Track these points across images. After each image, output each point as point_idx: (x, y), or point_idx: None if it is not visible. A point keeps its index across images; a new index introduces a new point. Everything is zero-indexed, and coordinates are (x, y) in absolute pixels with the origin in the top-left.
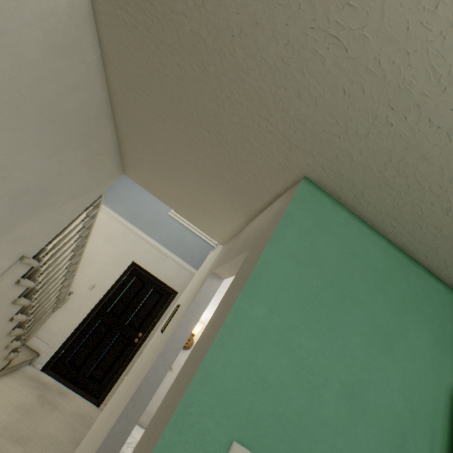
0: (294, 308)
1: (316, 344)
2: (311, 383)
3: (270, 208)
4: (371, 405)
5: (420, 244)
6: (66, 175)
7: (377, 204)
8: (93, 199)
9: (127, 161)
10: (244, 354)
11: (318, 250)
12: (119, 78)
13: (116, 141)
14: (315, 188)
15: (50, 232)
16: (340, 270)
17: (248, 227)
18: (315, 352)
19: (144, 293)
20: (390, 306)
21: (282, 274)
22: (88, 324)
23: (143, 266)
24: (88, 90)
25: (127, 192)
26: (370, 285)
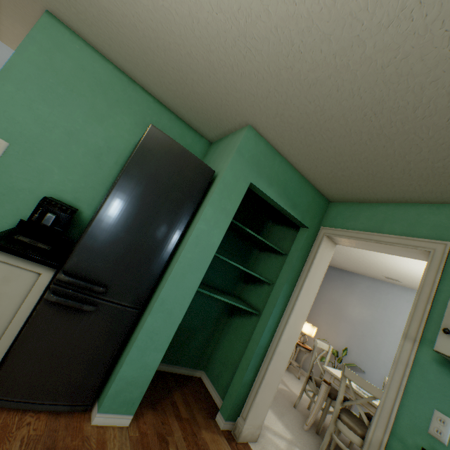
0: (35, 92)
1: (50, 111)
2: (45, 126)
3: None
4: (83, 141)
5: (126, 68)
6: None
7: (90, 36)
8: None
9: None
10: (1, 107)
11: (56, 63)
12: None
13: None
14: (56, 21)
15: None
16: (72, 78)
17: None
18: (49, 114)
19: None
20: (107, 102)
21: (27, 73)
22: None
23: None
24: None
25: None
26: (95, 89)
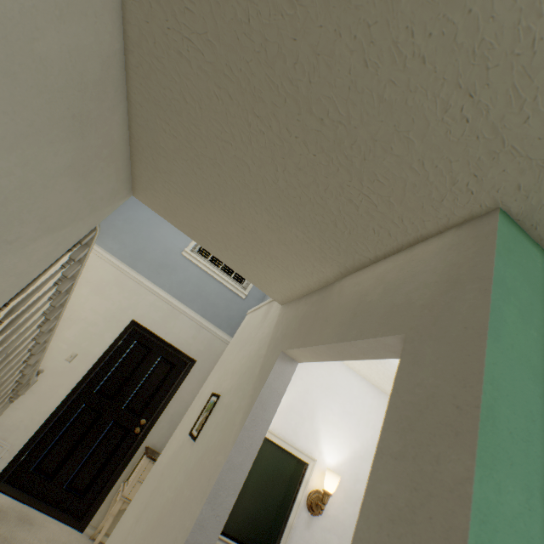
0: None
1: None
2: None
3: (402, 258)
4: None
5: None
6: (36, 190)
7: None
8: (82, 234)
9: (141, 174)
10: None
11: None
12: (152, 5)
13: (127, 137)
14: (516, 229)
15: (5, 289)
16: None
17: (345, 285)
18: None
19: (149, 363)
20: None
21: (521, 401)
22: (66, 411)
23: (147, 326)
24: (88, 22)
25: (124, 222)
26: None
